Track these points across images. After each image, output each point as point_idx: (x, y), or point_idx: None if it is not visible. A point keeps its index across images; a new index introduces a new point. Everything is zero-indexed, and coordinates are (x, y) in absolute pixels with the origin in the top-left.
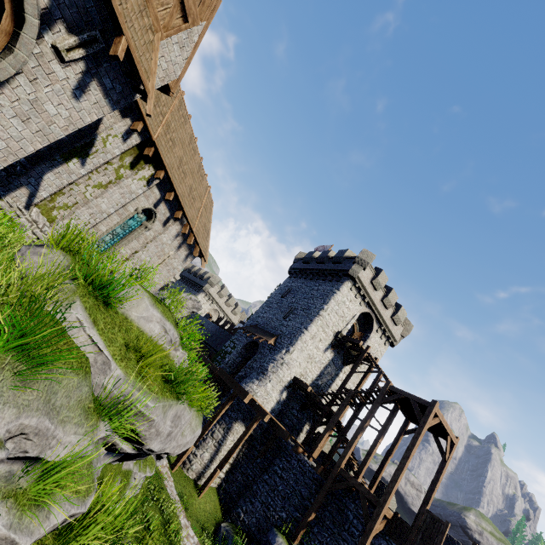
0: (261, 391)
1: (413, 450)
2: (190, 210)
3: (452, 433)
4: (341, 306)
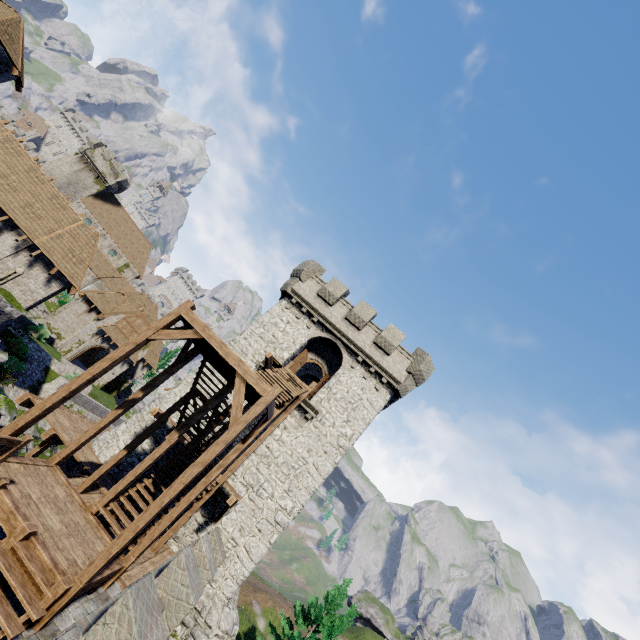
0: (107, 433)
1: (94, 365)
2: (27, 222)
3: (247, 369)
4: (271, 329)
